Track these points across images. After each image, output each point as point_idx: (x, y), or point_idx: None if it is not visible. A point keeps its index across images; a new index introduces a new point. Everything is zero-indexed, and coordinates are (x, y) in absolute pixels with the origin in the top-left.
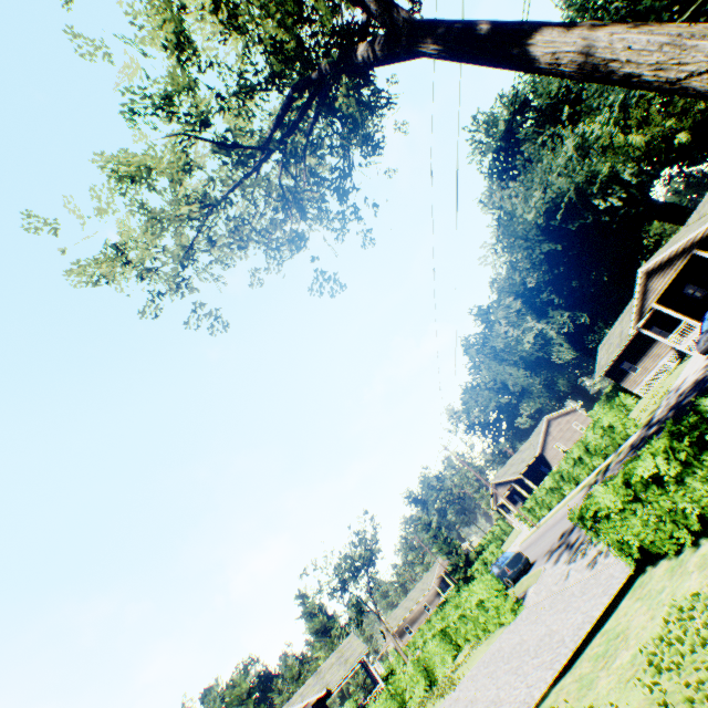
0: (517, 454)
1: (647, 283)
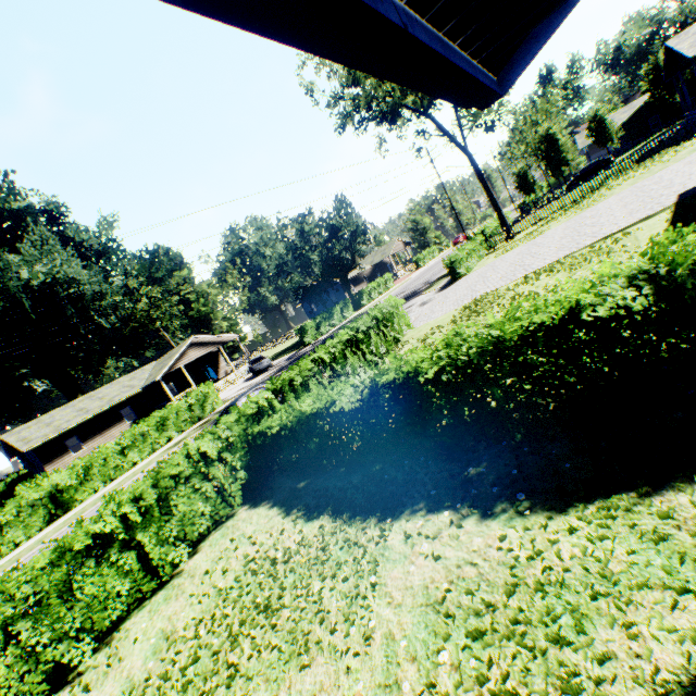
0: None
1: (189, 349)
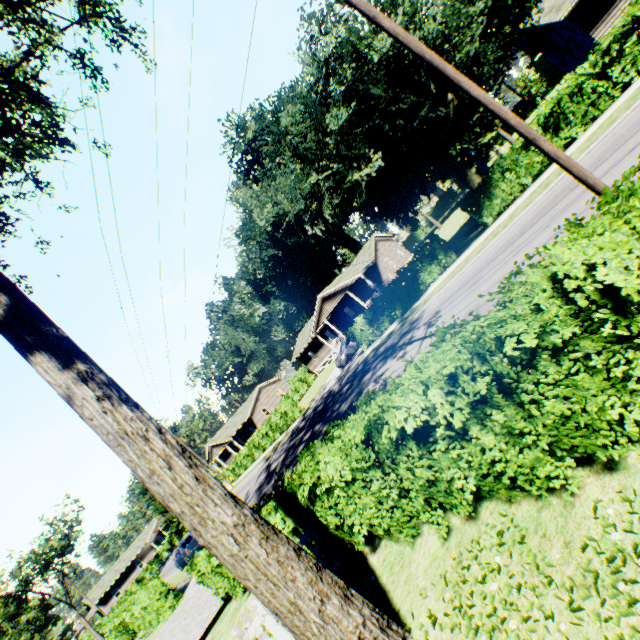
0: (234, 417)
1: (323, 305)
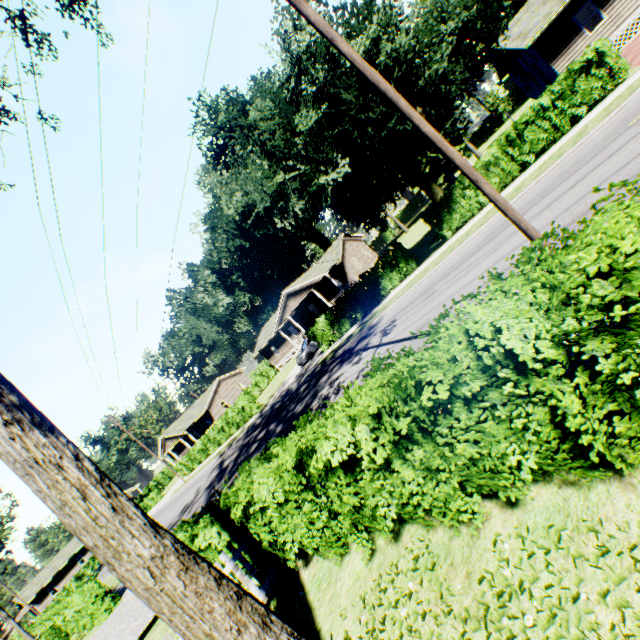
0: (190, 409)
1: (287, 301)
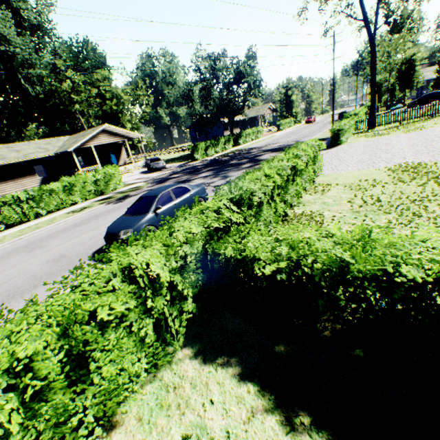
0: None
1: (100, 134)
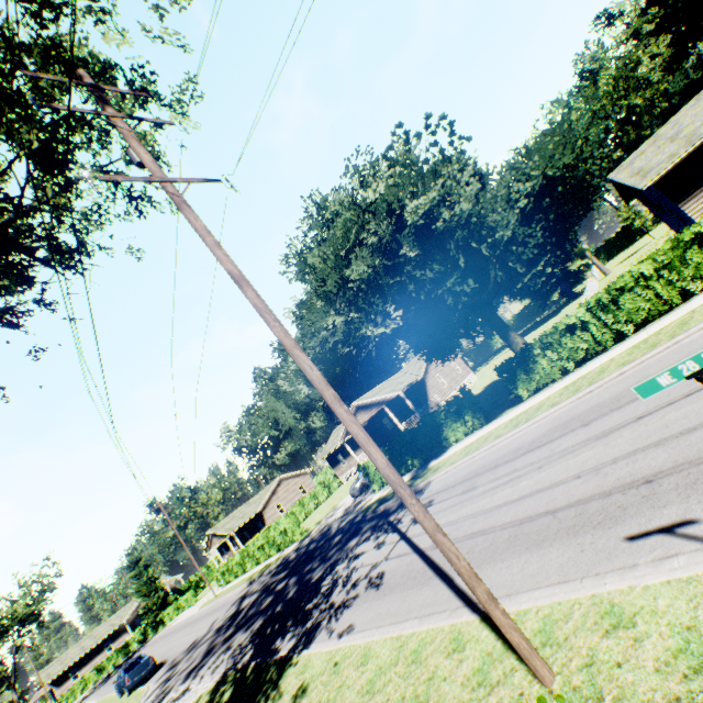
0: (245, 505)
1: (356, 414)
